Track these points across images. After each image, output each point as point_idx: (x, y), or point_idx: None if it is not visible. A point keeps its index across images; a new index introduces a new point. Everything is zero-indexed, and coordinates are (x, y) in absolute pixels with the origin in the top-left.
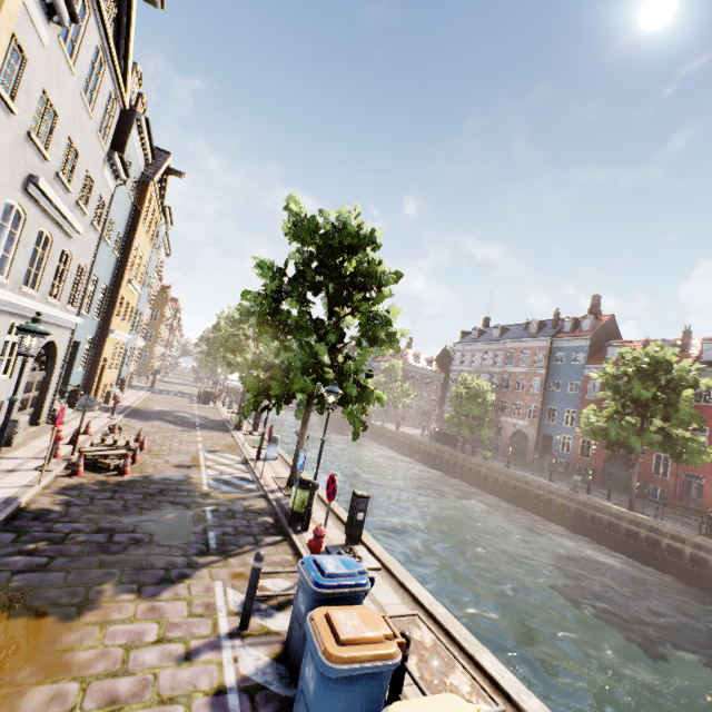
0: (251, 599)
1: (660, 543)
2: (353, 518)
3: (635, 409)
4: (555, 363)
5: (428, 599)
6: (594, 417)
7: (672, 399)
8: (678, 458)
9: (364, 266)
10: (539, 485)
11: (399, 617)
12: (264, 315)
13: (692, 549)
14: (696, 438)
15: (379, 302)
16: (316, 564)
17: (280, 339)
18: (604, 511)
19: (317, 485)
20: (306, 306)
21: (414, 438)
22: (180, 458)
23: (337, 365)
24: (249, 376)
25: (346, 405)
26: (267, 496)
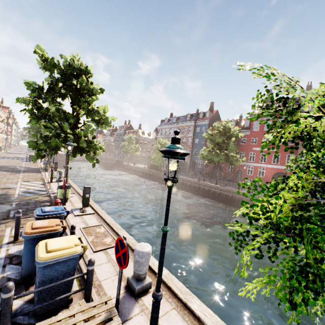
0: (17, 228)
1: (223, 194)
2: (84, 197)
3: (218, 147)
4: (196, 131)
5: (109, 219)
6: (203, 151)
7: (228, 142)
8: (231, 164)
9: (83, 85)
10: (187, 180)
11: (94, 227)
12: (32, 110)
13: (232, 194)
14: (236, 156)
15: (92, 102)
16: (41, 209)
17: (46, 123)
18: (208, 186)
19: (70, 186)
20: (58, 105)
21: (141, 168)
22: (5, 185)
23: (76, 133)
24: (31, 141)
25: (86, 152)
26: (50, 195)
